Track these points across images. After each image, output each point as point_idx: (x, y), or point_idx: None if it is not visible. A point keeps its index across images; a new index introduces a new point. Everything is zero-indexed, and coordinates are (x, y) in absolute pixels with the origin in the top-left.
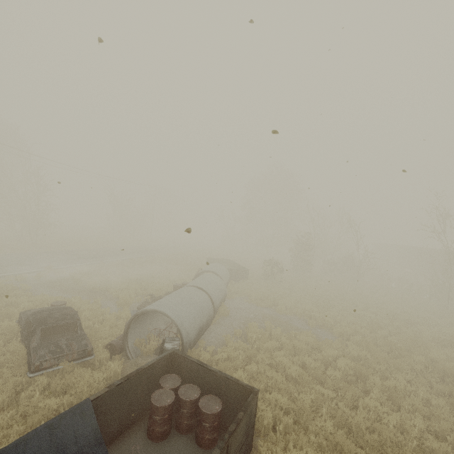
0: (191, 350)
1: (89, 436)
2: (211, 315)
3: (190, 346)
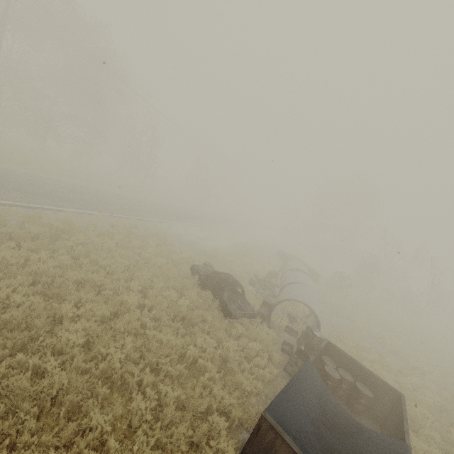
0: None
1: (321, 383)
2: None
3: None
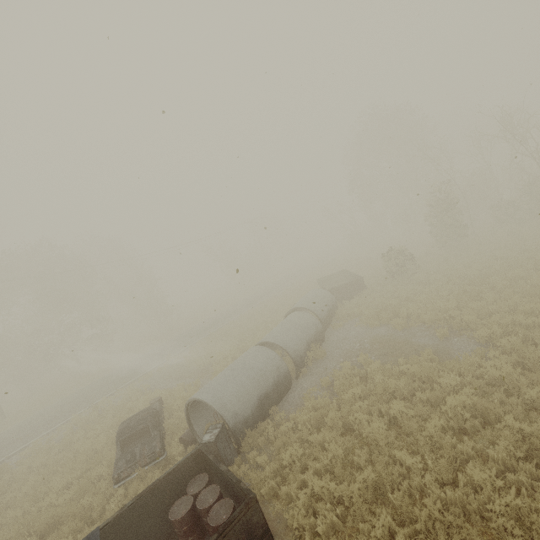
0: (259, 425)
1: None
2: (284, 372)
3: (248, 424)
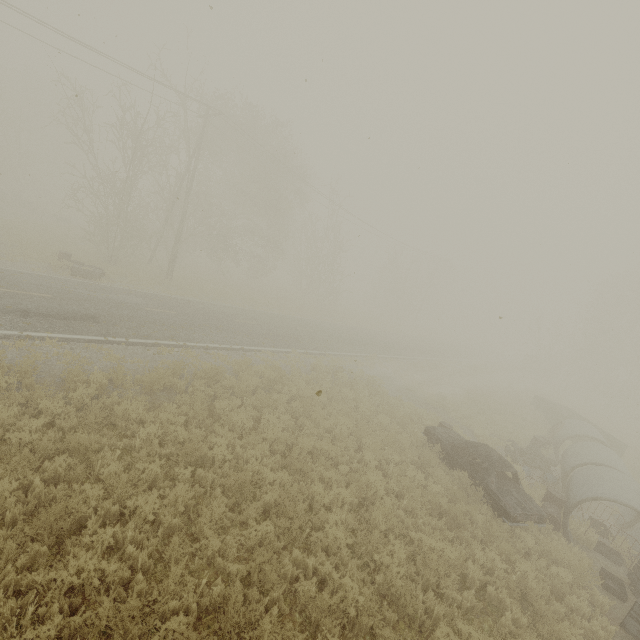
0: None
1: None
2: None
3: None
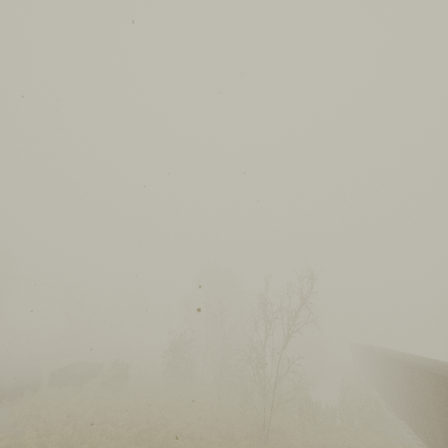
0: None
1: None
2: None
3: None
